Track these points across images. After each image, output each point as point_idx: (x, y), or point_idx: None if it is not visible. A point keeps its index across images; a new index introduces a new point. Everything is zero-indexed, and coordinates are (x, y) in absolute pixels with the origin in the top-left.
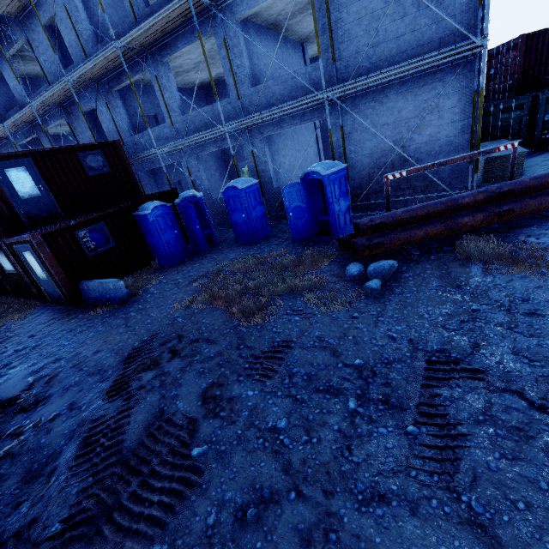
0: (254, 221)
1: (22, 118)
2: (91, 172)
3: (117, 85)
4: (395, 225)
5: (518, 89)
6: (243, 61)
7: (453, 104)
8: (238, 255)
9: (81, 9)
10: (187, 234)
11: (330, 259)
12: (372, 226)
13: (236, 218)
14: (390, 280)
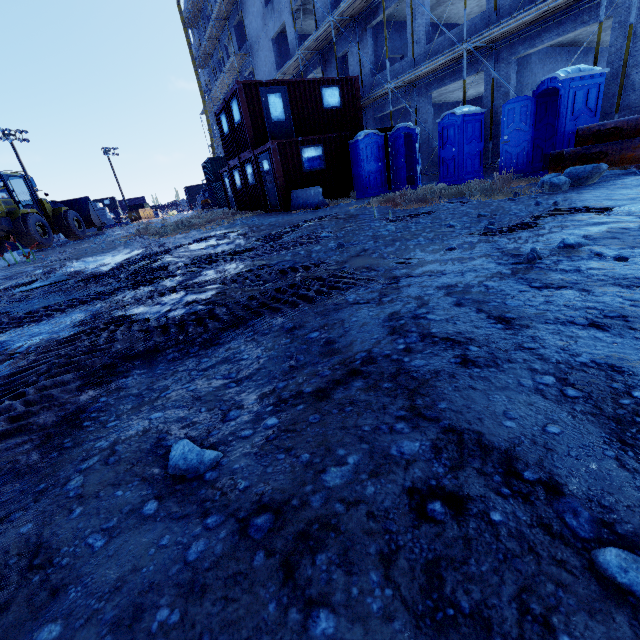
0: (463, 158)
1: (290, 70)
2: (326, 106)
3: (372, 20)
4: (637, 131)
5: None
6: None
7: None
8: None
9: None
10: (390, 170)
11: (530, 182)
12: (599, 131)
13: (445, 154)
14: (587, 185)
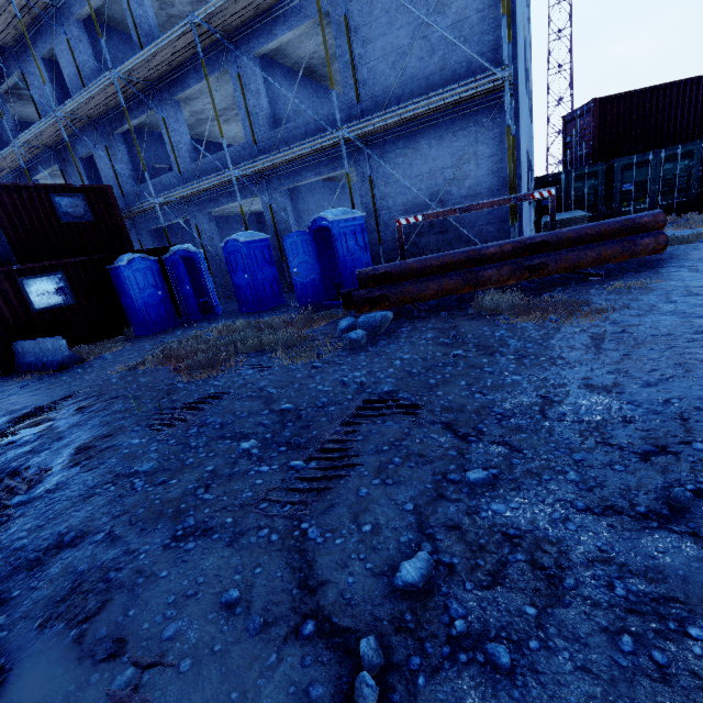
0: (260, 284)
1: (6, 162)
2: (66, 219)
3: (120, 126)
4: (404, 276)
5: (595, 158)
6: (260, 100)
7: (492, 152)
8: (232, 322)
9: (85, 41)
10: (176, 298)
11: (330, 320)
12: (375, 275)
13: (238, 280)
14: (382, 335)
